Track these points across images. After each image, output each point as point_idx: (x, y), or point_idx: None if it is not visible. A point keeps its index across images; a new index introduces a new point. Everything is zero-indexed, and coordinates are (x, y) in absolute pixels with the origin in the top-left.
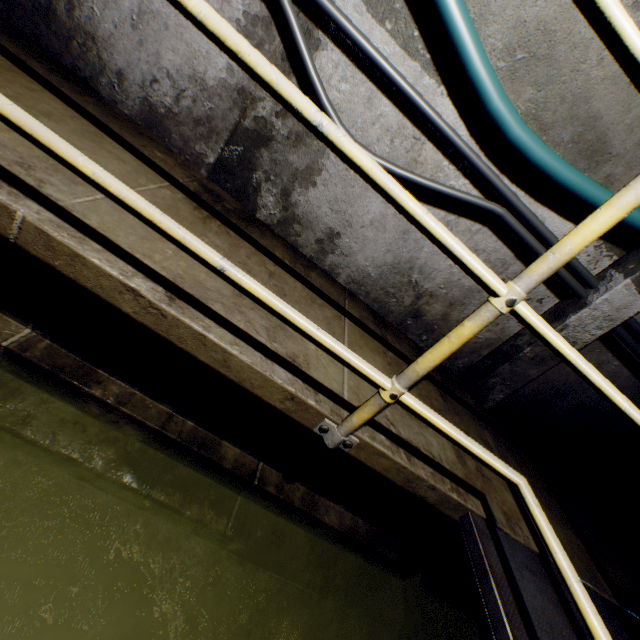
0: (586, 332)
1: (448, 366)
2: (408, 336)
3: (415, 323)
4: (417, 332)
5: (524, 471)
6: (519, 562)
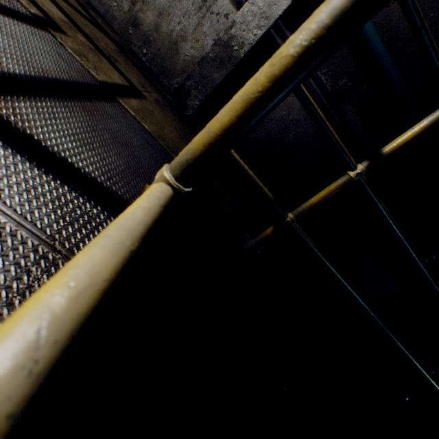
0: (250, 32)
1: (167, 86)
2: (132, 48)
3: (136, 34)
4: (139, 44)
5: (182, 128)
6: (48, 44)
